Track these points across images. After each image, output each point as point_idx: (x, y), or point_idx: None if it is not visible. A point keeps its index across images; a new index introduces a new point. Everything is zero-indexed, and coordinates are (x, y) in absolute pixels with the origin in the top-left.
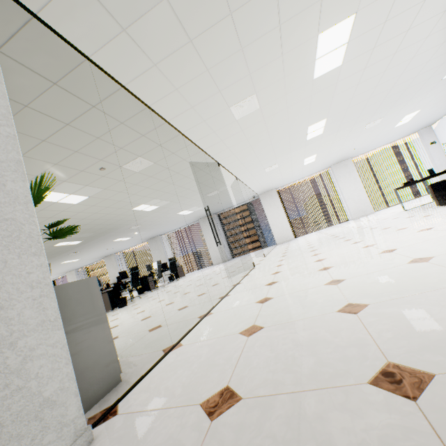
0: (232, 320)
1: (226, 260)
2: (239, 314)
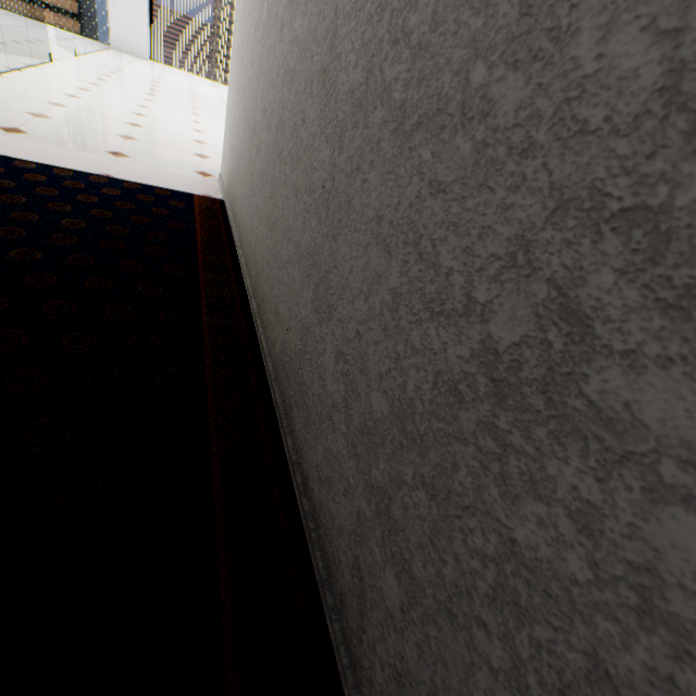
0: (15, 102)
1: None
2: (24, 102)
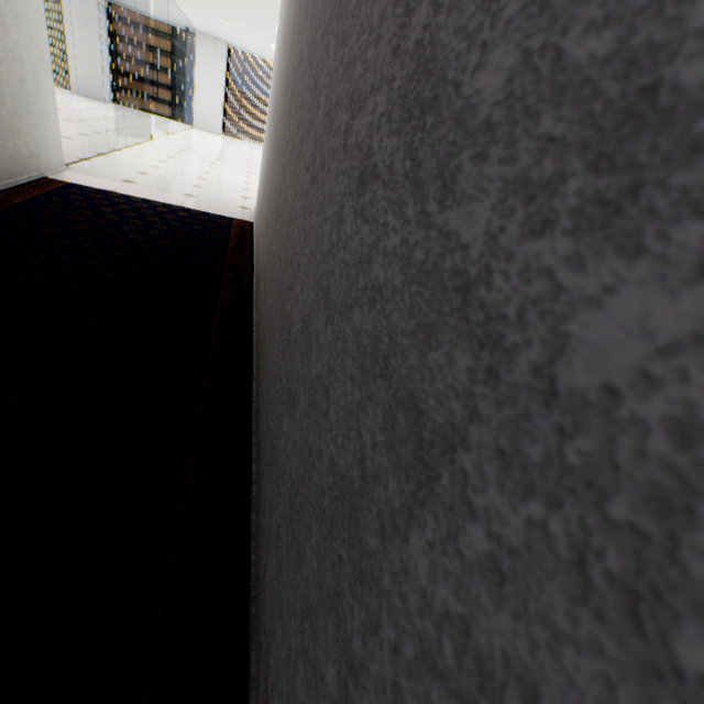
0: (130, 166)
1: (100, 99)
2: (135, 166)
